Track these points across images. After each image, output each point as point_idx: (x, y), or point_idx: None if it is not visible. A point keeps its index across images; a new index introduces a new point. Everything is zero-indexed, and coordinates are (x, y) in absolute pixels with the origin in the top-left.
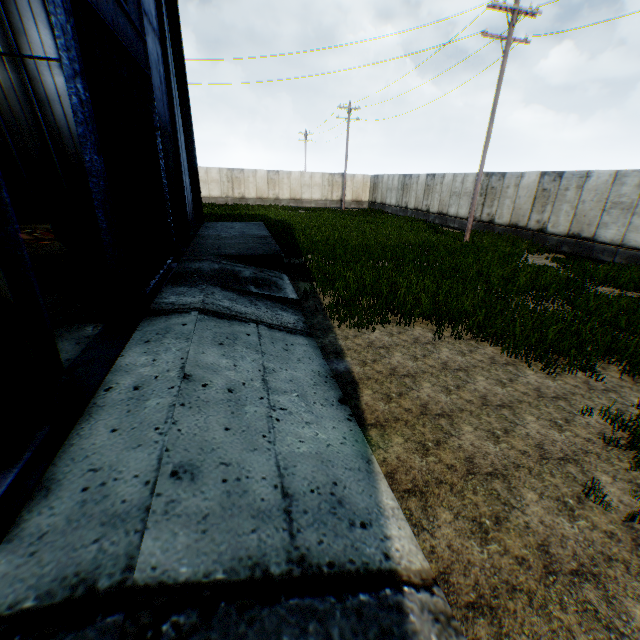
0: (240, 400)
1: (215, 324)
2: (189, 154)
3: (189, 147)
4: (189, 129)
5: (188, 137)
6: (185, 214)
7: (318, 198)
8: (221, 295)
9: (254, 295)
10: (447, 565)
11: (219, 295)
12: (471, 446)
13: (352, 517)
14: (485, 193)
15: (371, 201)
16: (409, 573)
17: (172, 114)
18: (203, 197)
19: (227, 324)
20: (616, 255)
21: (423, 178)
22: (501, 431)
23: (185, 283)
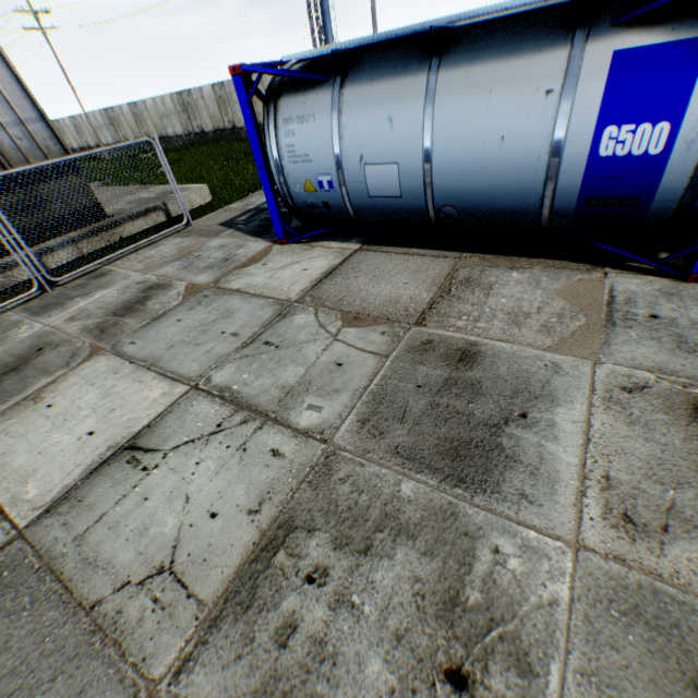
0: None
1: None
2: None
3: None
4: None
5: None
6: None
7: None
8: None
9: None
10: None
11: None
12: None
13: None
14: (113, 123)
15: None
16: None
17: None
18: None
19: None
20: (179, 142)
21: (69, 121)
22: None
23: None
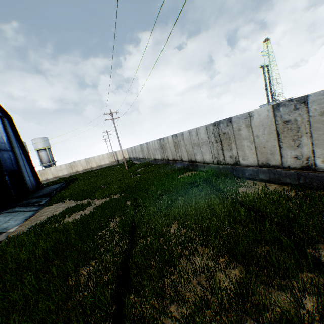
0: (0, 222)
1: (8, 214)
2: (33, 170)
3: (33, 168)
4: (31, 163)
5: (32, 166)
6: (27, 189)
7: (108, 162)
8: (18, 208)
9: (30, 206)
10: (16, 230)
11: (17, 208)
12: (40, 218)
13: (6, 229)
14: (142, 150)
15: (129, 157)
16: (9, 232)
17: (18, 165)
18: (61, 176)
19: (12, 213)
20: (159, 162)
21: (133, 148)
22: (50, 215)
23: (11, 208)
